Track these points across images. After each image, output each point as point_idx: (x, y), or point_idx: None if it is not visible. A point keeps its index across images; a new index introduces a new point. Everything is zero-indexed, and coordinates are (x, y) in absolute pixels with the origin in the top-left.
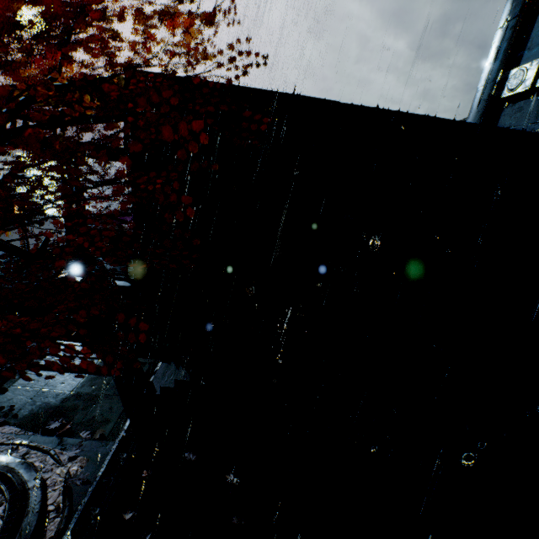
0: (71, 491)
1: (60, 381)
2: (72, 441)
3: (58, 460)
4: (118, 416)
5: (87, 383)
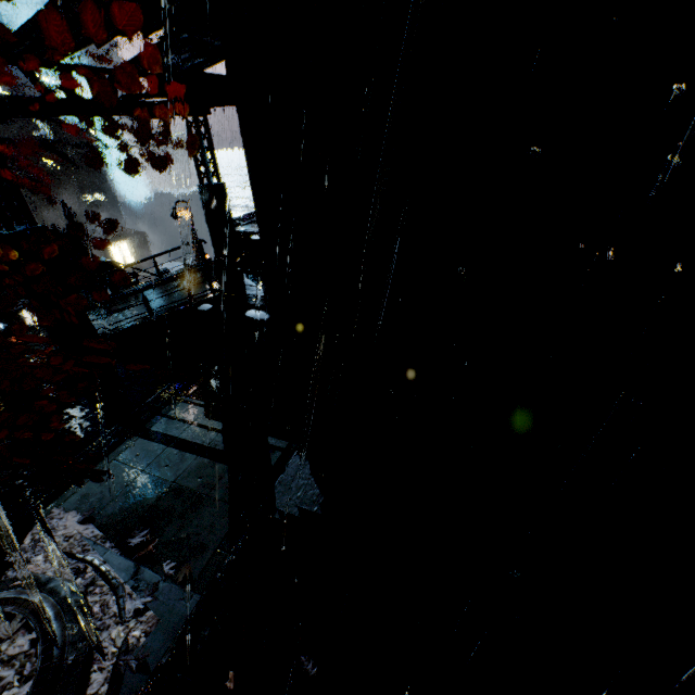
0: (119, 680)
1: (165, 461)
2: (148, 576)
3: (121, 609)
4: (217, 543)
5: (194, 471)
